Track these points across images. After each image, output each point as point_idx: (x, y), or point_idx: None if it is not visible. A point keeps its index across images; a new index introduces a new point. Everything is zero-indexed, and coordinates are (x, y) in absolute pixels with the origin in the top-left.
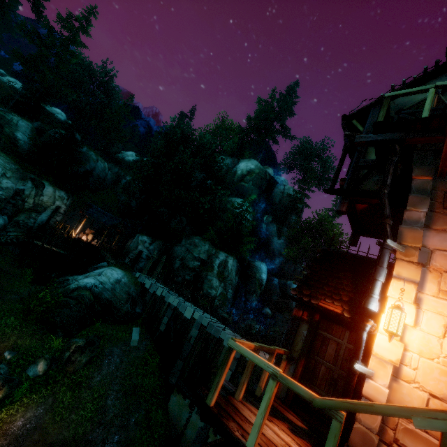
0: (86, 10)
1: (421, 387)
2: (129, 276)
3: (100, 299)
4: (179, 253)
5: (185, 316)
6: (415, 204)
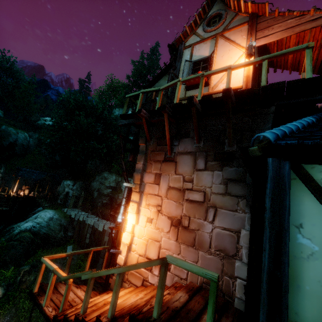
0: None
1: (137, 252)
2: (59, 213)
3: (39, 235)
4: (96, 187)
5: (99, 230)
6: (139, 159)
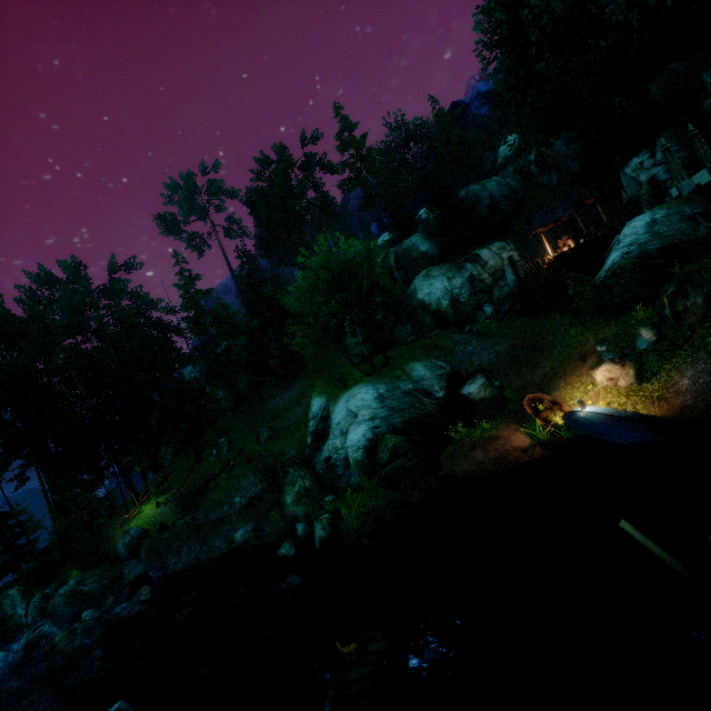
0: (335, 116)
1: None
2: (662, 206)
3: (649, 256)
4: None
5: None
6: None
